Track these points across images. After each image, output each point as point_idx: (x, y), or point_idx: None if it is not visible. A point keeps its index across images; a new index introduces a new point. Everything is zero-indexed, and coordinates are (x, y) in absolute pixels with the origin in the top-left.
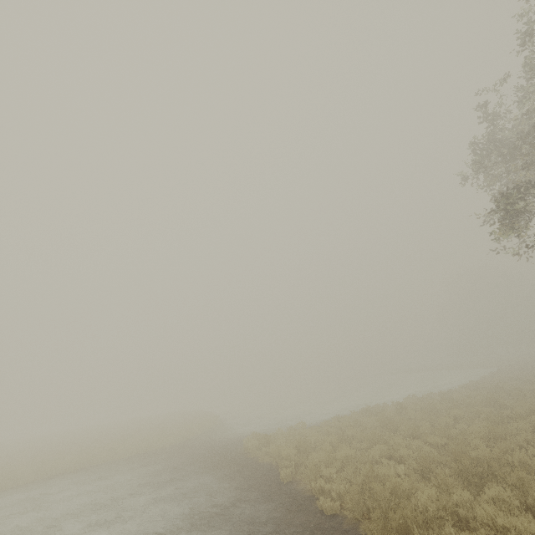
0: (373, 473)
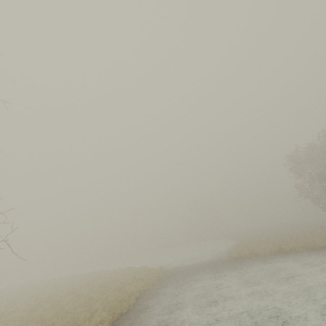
0: None
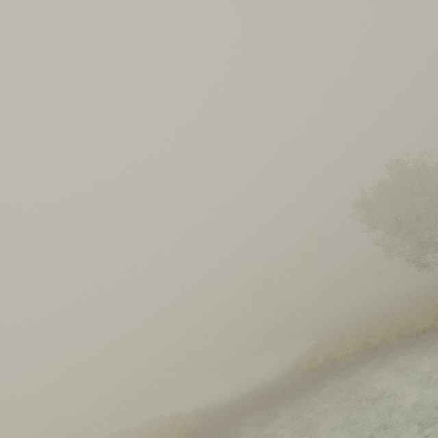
0: (436, 313)
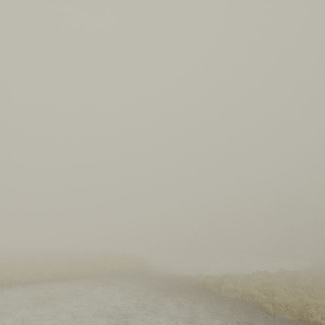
0: None
